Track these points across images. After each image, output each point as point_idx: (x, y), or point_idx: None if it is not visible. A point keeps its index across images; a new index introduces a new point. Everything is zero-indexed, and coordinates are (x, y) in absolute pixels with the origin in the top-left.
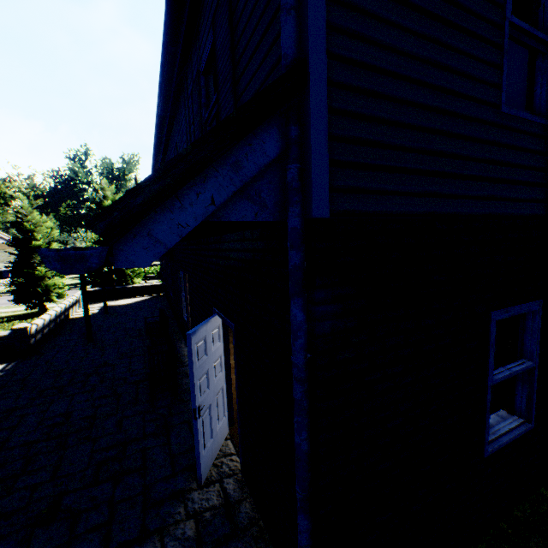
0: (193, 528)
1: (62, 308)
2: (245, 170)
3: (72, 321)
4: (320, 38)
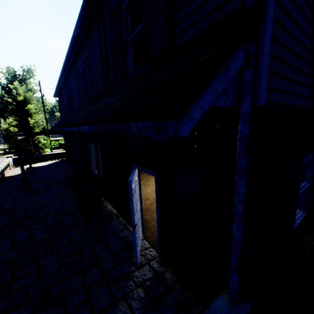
0: (142, 292)
1: None
2: (230, 72)
3: (8, 178)
4: None
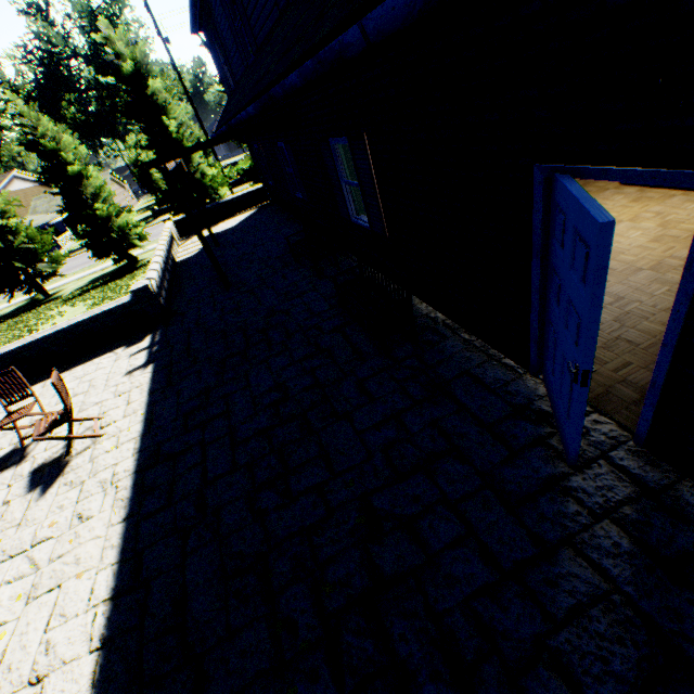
0: (619, 535)
1: (163, 252)
2: None
3: (183, 266)
4: None
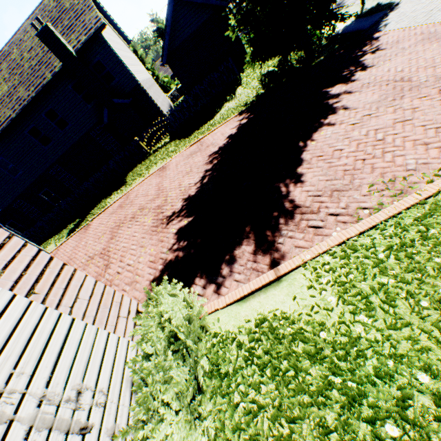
0: None
1: None
2: None
3: None
4: None
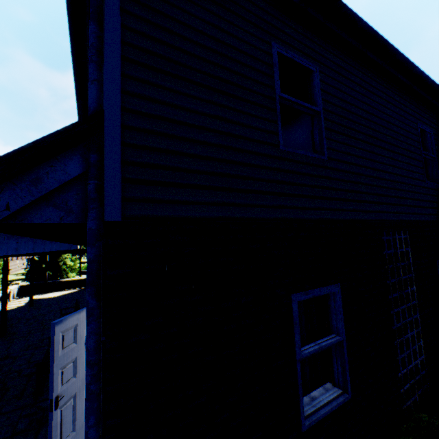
0: None
1: None
2: (45, 184)
3: None
4: (115, 99)
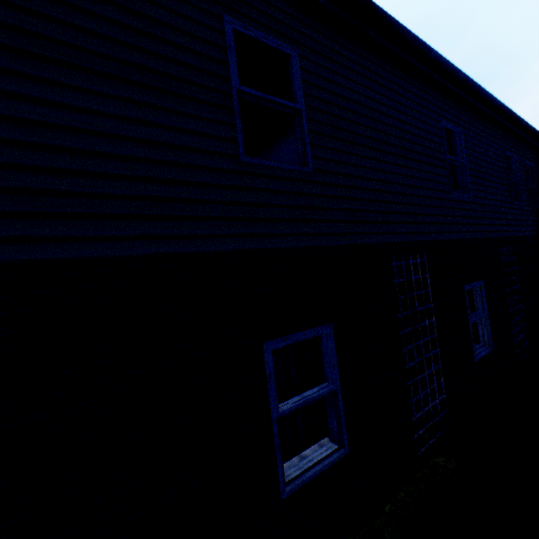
0: None
1: None
2: None
3: None
4: None
